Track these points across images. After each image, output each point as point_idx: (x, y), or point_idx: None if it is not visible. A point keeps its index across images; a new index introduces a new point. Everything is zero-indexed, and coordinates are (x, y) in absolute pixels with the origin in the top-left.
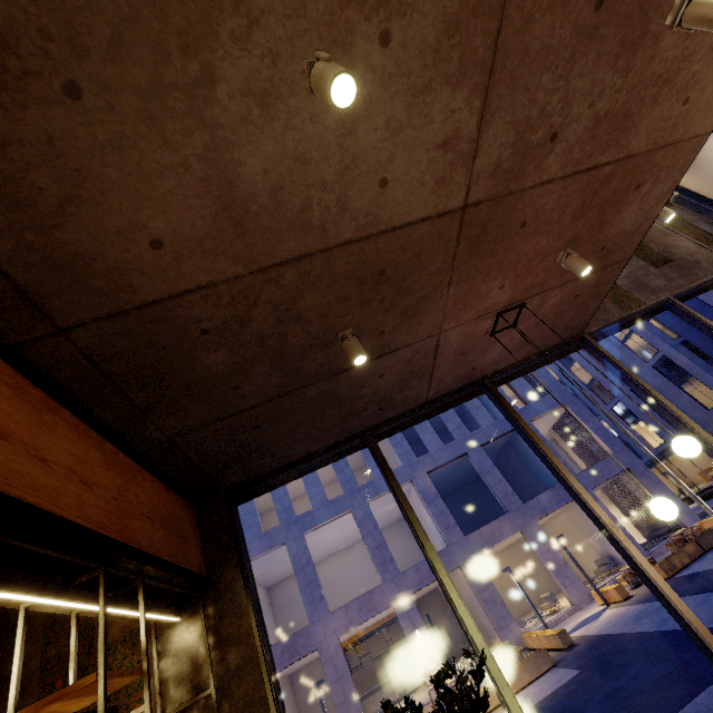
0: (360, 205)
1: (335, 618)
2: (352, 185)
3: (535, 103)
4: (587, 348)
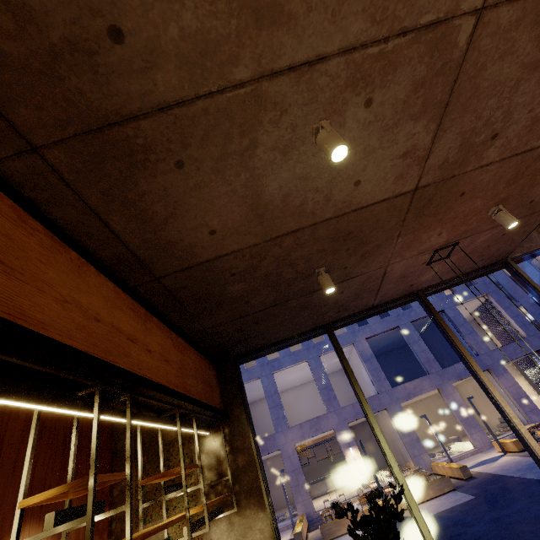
0: (339, 197)
1: (293, 432)
2: (335, 187)
3: (480, 118)
4: (509, 270)
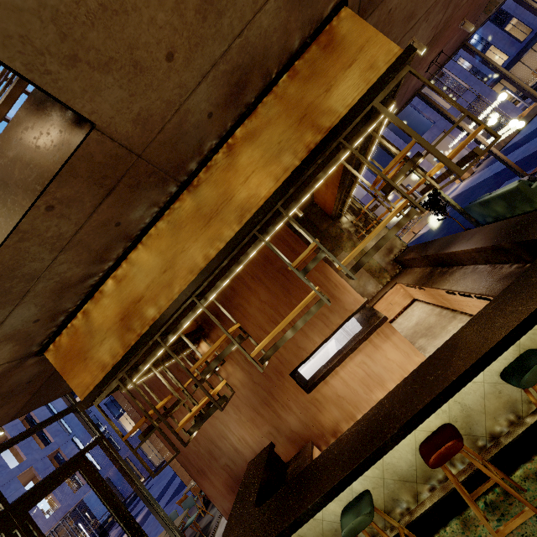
0: None
1: None
2: None
3: None
4: (466, 50)
